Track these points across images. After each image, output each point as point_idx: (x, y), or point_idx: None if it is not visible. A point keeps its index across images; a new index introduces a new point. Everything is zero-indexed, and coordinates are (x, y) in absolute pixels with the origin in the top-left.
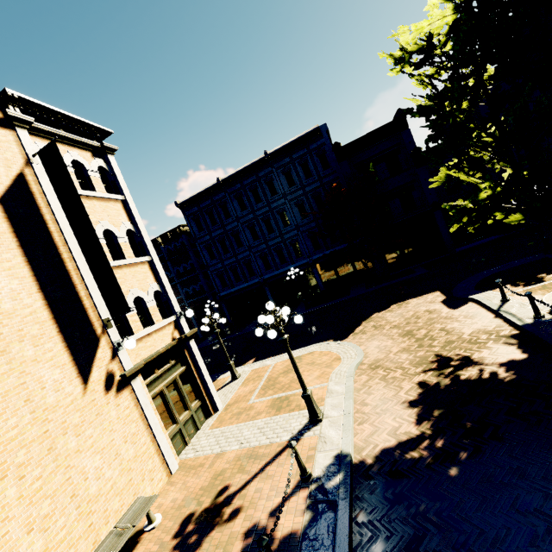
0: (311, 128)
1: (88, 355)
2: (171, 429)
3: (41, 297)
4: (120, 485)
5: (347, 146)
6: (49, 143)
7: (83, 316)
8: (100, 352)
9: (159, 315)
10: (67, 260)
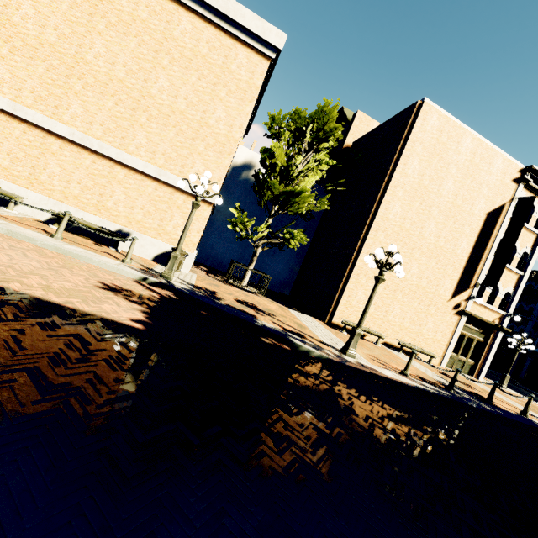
0: None
1: (460, 290)
2: (453, 353)
3: (468, 256)
4: (428, 341)
5: None
6: (531, 196)
7: (472, 275)
8: (464, 293)
9: (498, 304)
10: (487, 249)
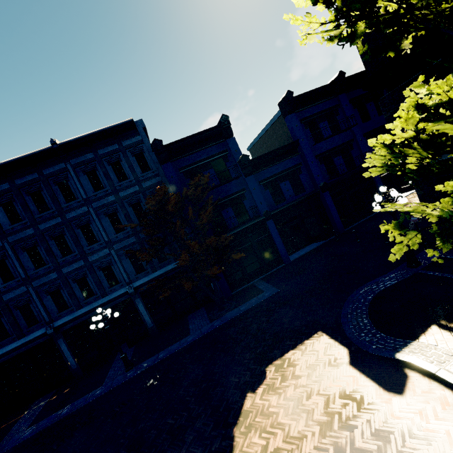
0: (123, 121)
1: None
2: None
3: None
4: None
5: (170, 145)
6: None
7: None
8: None
9: None
10: None
